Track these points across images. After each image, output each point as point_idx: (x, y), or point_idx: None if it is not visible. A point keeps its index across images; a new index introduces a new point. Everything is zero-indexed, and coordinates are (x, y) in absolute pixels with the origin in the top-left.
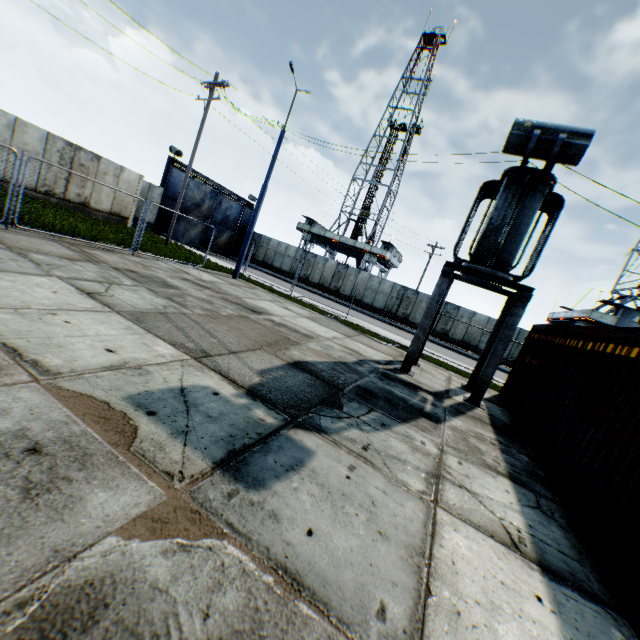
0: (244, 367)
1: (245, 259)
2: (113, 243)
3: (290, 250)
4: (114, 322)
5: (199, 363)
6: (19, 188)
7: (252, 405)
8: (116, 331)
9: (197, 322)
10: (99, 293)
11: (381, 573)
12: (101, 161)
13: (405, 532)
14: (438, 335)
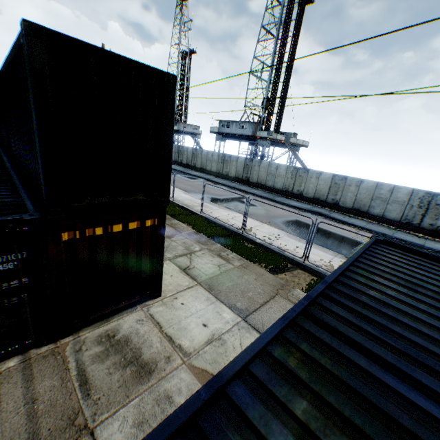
0: None
1: None
2: None
3: None
4: None
5: None
6: None
7: None
8: None
9: None
10: None
11: None
12: None
13: None
14: None
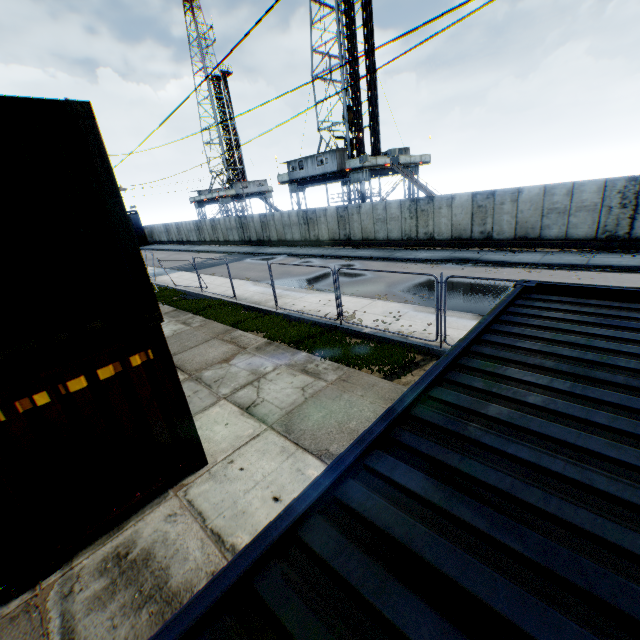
0: None
1: (155, 244)
2: None
3: (162, 227)
4: None
5: None
6: None
7: None
8: None
9: None
10: None
11: None
12: None
13: None
14: (217, 243)
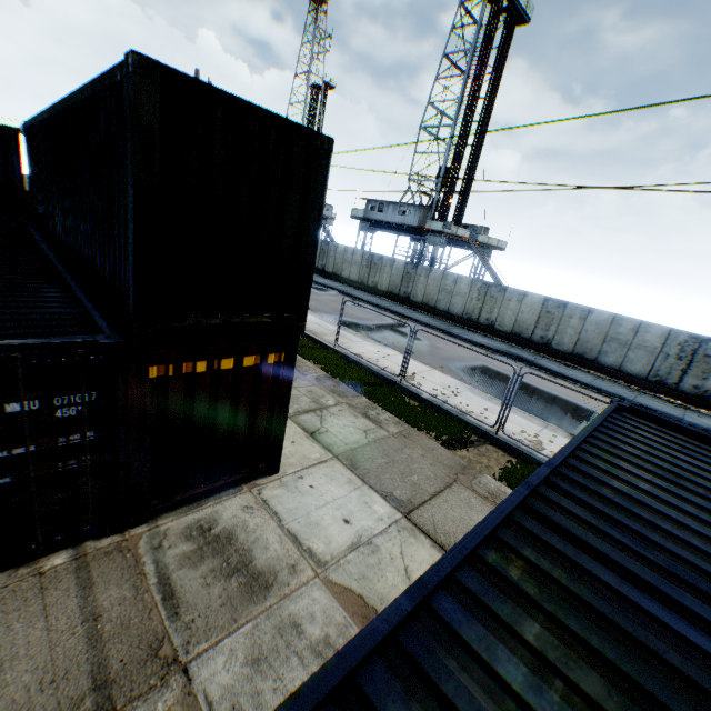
0: None
1: None
2: None
3: None
4: None
5: None
6: None
7: None
8: None
9: None
10: None
11: None
12: None
13: None
14: None
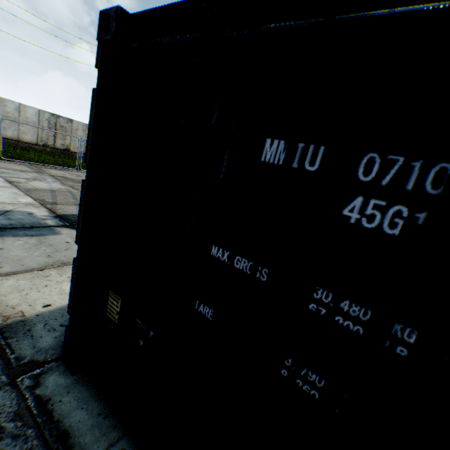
0: (75, 209)
1: None
2: (72, 167)
3: None
4: (9, 190)
5: (42, 205)
6: (28, 144)
7: (50, 219)
8: (4, 193)
9: (74, 194)
10: (19, 182)
11: (21, 262)
12: (73, 122)
13: (69, 258)
14: None
